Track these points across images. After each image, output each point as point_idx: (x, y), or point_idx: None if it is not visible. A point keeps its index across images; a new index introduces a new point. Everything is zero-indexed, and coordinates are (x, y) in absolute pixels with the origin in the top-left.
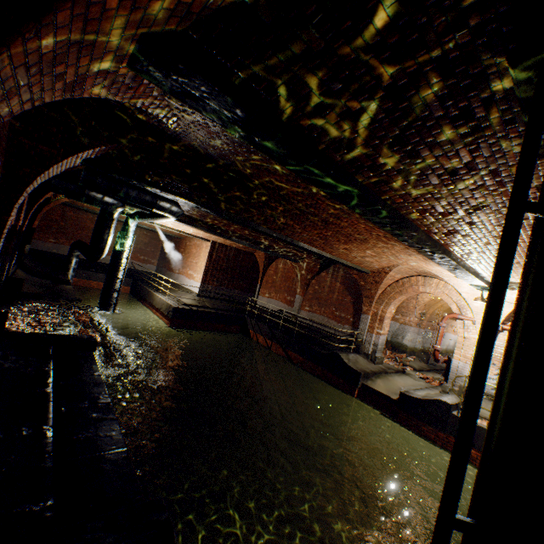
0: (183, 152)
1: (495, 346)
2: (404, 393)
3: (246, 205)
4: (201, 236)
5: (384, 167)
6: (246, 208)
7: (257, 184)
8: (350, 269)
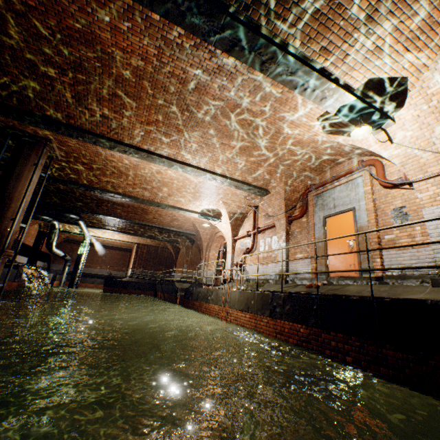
0: (38, 186)
1: (235, 251)
2: (186, 288)
3: (83, 203)
4: (130, 241)
5: (51, 171)
6: (86, 205)
7: (69, 192)
8: (191, 235)
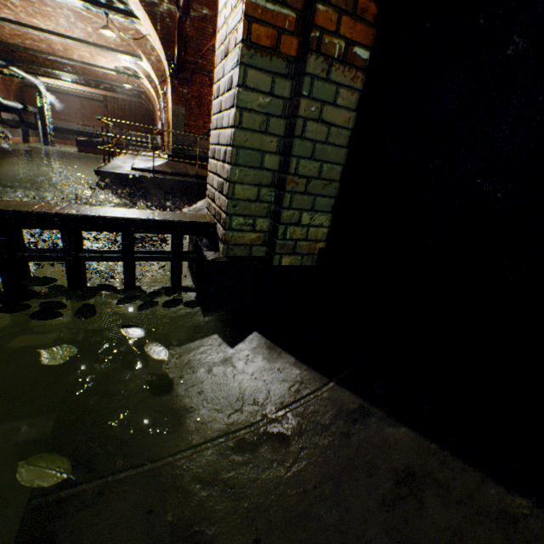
0: None
1: None
2: None
3: None
4: (94, 93)
5: None
6: None
7: None
8: (144, 92)
